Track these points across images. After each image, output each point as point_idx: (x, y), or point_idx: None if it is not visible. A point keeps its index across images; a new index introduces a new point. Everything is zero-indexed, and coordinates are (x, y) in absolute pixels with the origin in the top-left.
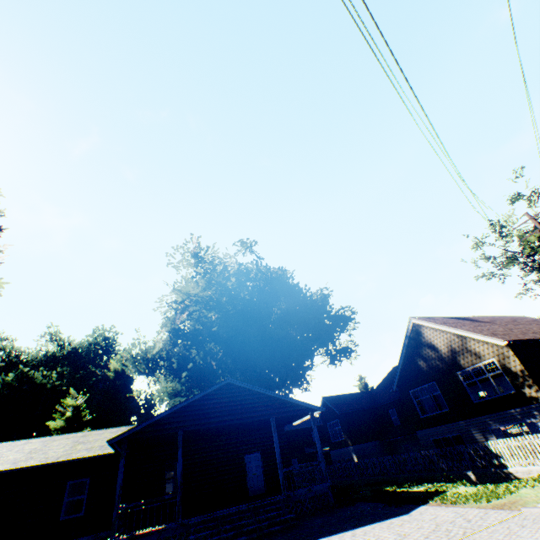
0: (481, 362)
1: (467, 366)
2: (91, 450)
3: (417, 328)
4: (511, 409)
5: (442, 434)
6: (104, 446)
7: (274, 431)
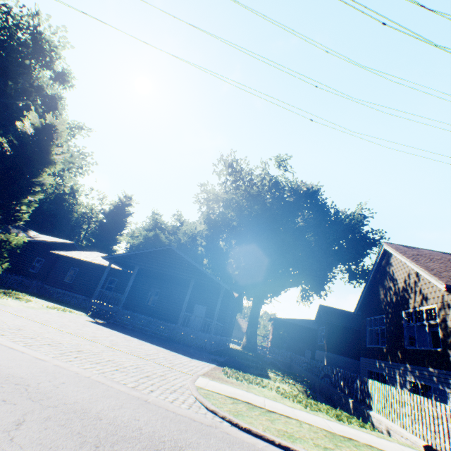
0: (424, 306)
1: (412, 307)
2: None
3: (388, 256)
4: (431, 368)
5: (374, 368)
6: None
7: (189, 288)
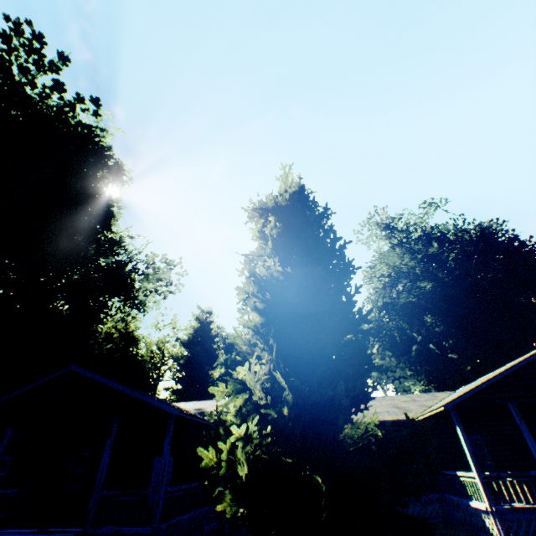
0: None
1: None
2: (382, 414)
3: None
4: None
5: None
6: (390, 412)
7: None
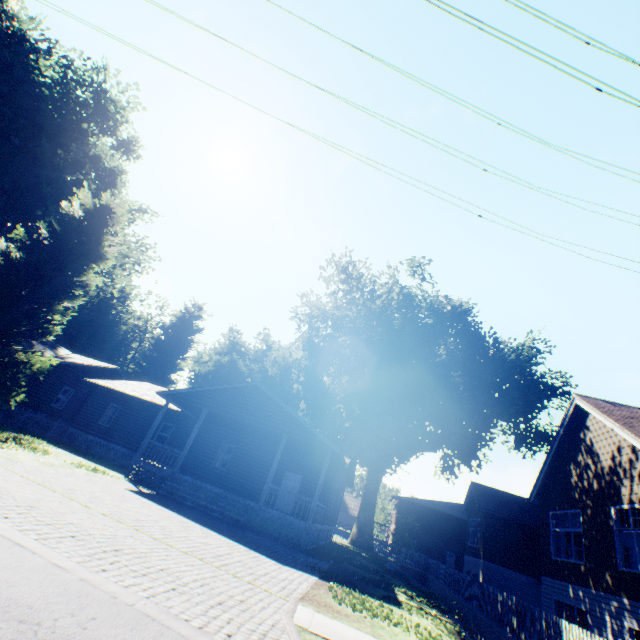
0: None
1: (627, 502)
2: None
3: (583, 415)
4: None
5: (566, 598)
6: None
7: (280, 447)
